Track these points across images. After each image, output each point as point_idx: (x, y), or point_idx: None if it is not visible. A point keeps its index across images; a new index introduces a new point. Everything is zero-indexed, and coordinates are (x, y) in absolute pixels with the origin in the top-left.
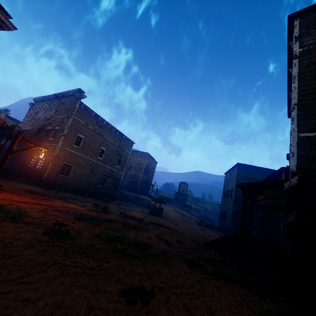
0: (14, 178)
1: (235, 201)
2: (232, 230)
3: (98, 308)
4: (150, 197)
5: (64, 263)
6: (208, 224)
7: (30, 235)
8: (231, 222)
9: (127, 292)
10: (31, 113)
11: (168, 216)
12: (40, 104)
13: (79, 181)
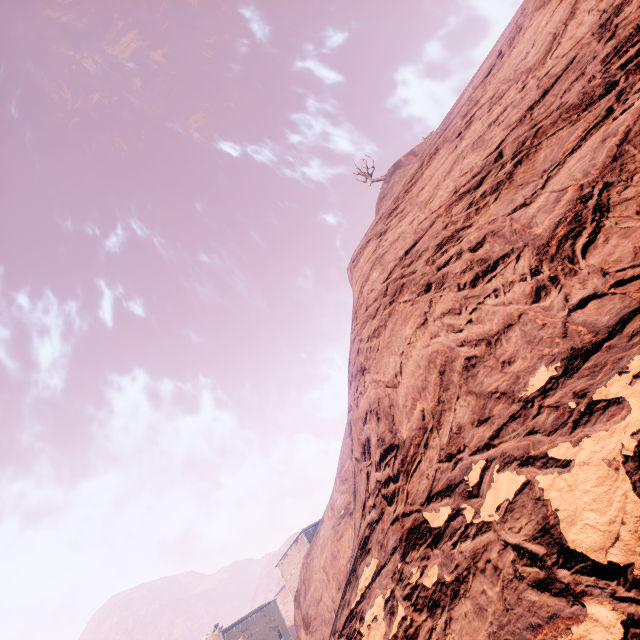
0: None
1: None
2: None
3: None
4: None
5: None
6: None
7: None
8: None
9: None
10: None
11: None
12: None
13: None
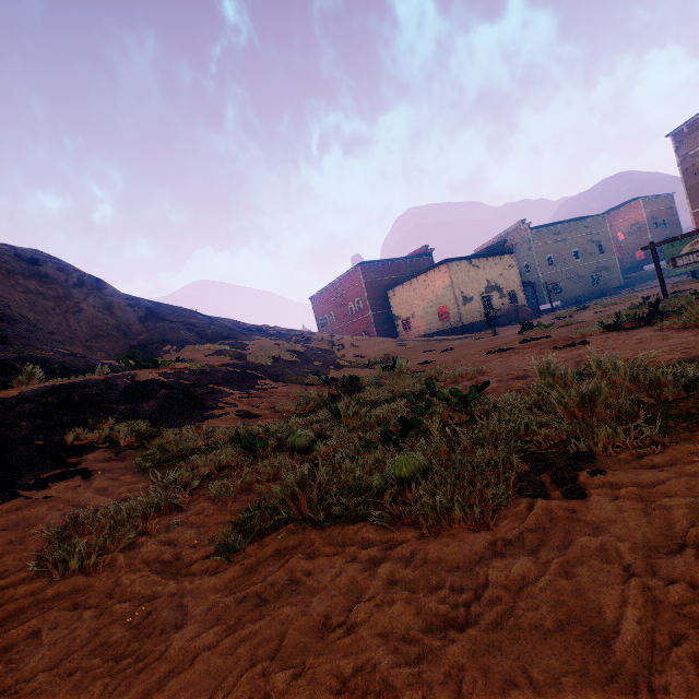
0: None
1: None
2: None
3: None
4: None
5: None
6: None
7: None
8: None
9: None
10: None
11: None
12: None
13: (573, 292)
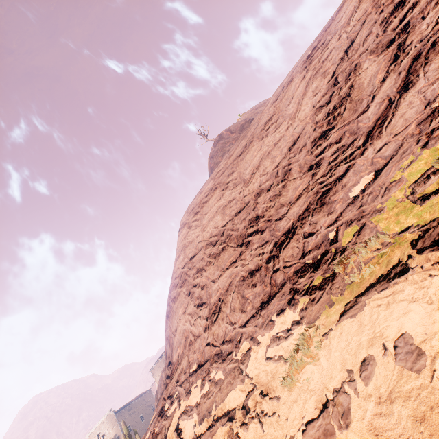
0: None
1: None
2: None
3: None
4: None
5: None
6: None
7: None
8: None
9: None
10: None
11: None
12: (93, 435)
13: None
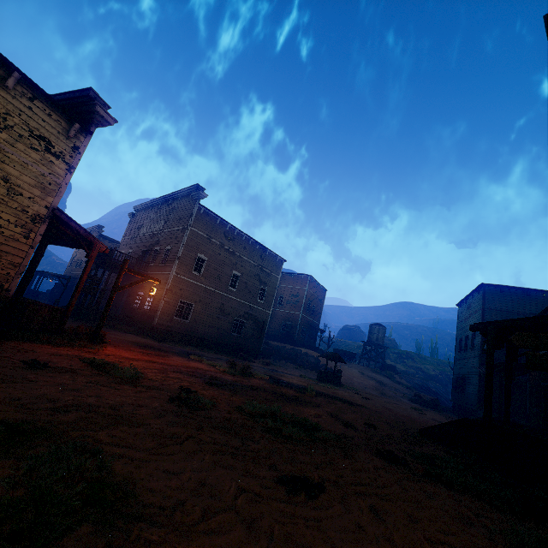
0: (115, 326)
1: (483, 357)
2: (480, 413)
3: (250, 491)
4: (318, 352)
5: (201, 438)
6: (429, 401)
7: (154, 402)
8: (478, 398)
9: (286, 479)
10: (132, 229)
11: (351, 384)
12: (143, 214)
13: (204, 328)
